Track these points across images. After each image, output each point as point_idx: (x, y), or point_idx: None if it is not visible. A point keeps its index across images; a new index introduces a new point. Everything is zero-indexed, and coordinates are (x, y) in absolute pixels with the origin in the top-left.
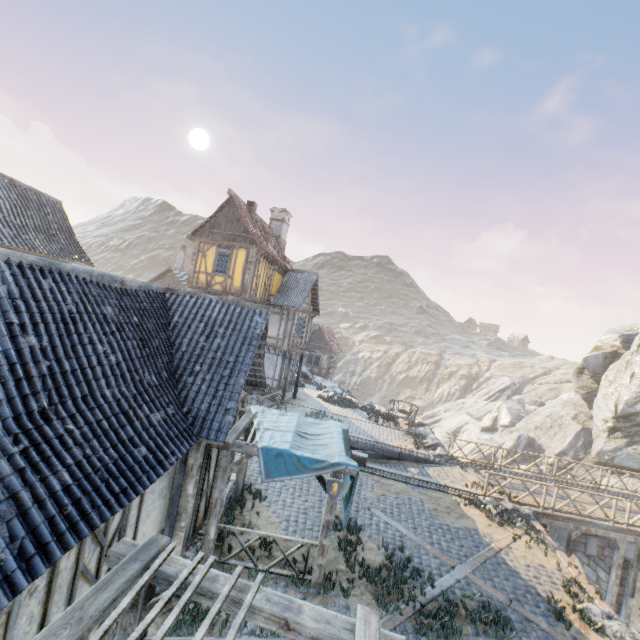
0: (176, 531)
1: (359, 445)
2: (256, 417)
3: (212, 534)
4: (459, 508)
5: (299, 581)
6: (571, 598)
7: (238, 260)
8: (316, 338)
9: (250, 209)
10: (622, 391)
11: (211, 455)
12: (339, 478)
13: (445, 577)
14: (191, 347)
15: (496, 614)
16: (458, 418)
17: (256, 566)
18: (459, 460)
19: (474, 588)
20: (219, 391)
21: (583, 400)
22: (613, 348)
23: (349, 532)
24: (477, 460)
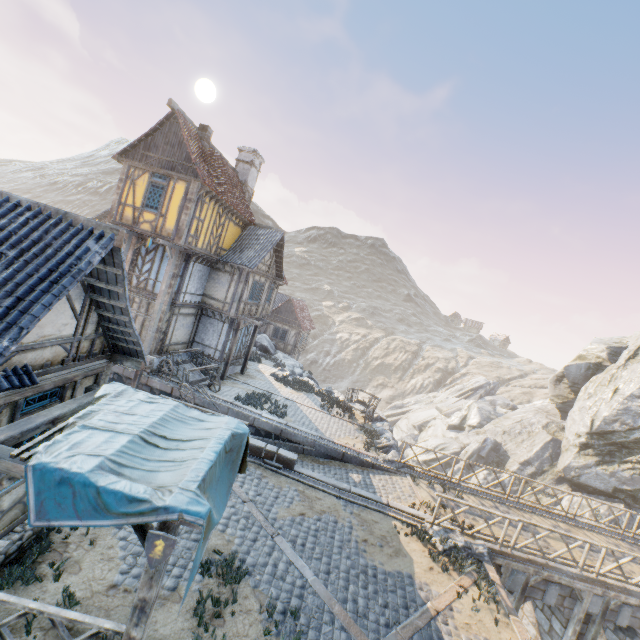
0: None
1: (298, 439)
2: (97, 402)
3: None
4: (397, 539)
5: None
6: None
7: (175, 195)
8: (285, 311)
9: (202, 135)
10: (602, 406)
11: None
12: (170, 531)
13: None
14: None
15: None
16: (427, 412)
17: None
18: (413, 469)
19: None
20: None
21: (557, 409)
22: (598, 359)
23: (225, 580)
24: (433, 471)
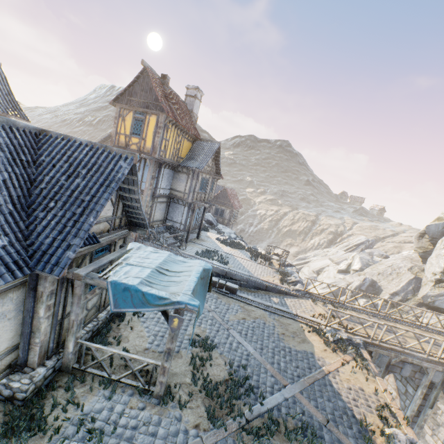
0: (32, 345)
1: (237, 277)
2: (128, 252)
3: (71, 348)
4: (303, 334)
5: (145, 391)
6: (381, 421)
7: (150, 125)
8: (222, 196)
9: (163, 81)
10: None
11: (73, 283)
12: (180, 314)
13: (275, 395)
14: (50, 184)
15: (312, 434)
16: (322, 262)
17: (109, 376)
18: (312, 295)
19: (298, 407)
20: (67, 227)
21: (419, 257)
22: None
23: (204, 349)
24: (327, 296)
